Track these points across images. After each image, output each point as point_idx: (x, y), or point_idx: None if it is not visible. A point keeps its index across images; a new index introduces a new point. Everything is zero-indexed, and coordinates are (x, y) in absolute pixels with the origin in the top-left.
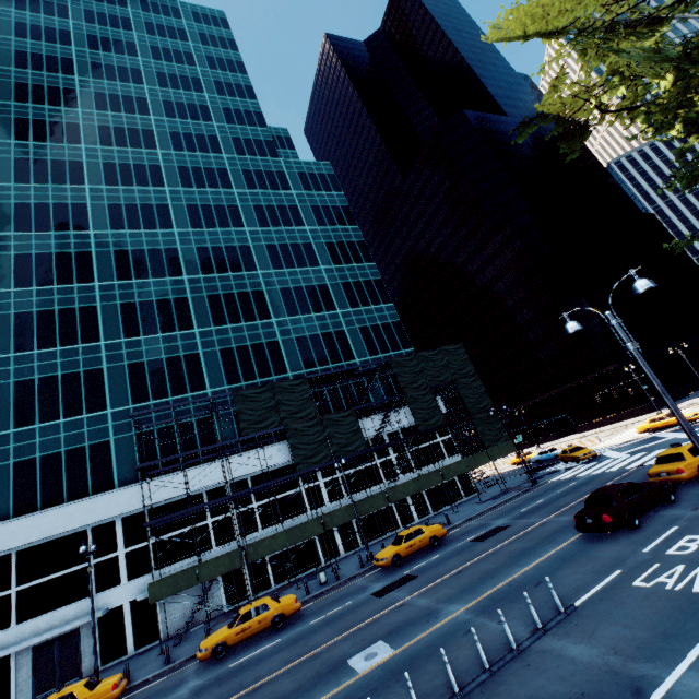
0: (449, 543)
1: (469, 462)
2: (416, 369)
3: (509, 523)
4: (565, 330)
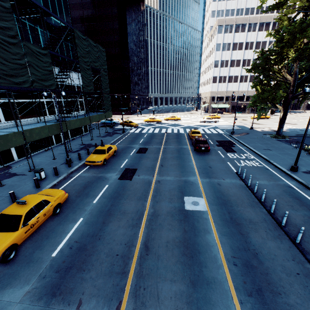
0: (122, 154)
1: (99, 117)
2: (86, 49)
3: (145, 147)
4: (305, 90)
